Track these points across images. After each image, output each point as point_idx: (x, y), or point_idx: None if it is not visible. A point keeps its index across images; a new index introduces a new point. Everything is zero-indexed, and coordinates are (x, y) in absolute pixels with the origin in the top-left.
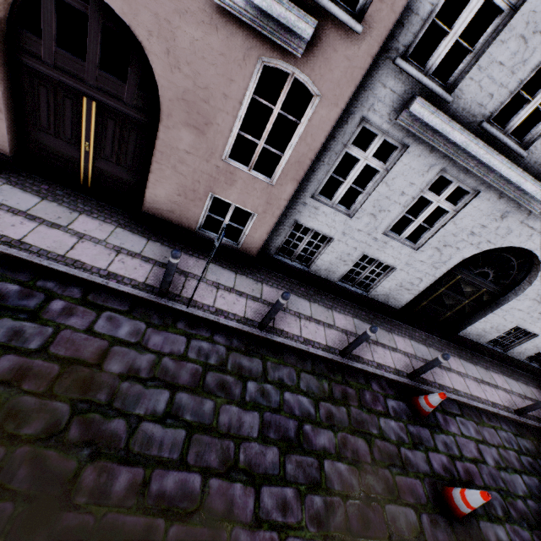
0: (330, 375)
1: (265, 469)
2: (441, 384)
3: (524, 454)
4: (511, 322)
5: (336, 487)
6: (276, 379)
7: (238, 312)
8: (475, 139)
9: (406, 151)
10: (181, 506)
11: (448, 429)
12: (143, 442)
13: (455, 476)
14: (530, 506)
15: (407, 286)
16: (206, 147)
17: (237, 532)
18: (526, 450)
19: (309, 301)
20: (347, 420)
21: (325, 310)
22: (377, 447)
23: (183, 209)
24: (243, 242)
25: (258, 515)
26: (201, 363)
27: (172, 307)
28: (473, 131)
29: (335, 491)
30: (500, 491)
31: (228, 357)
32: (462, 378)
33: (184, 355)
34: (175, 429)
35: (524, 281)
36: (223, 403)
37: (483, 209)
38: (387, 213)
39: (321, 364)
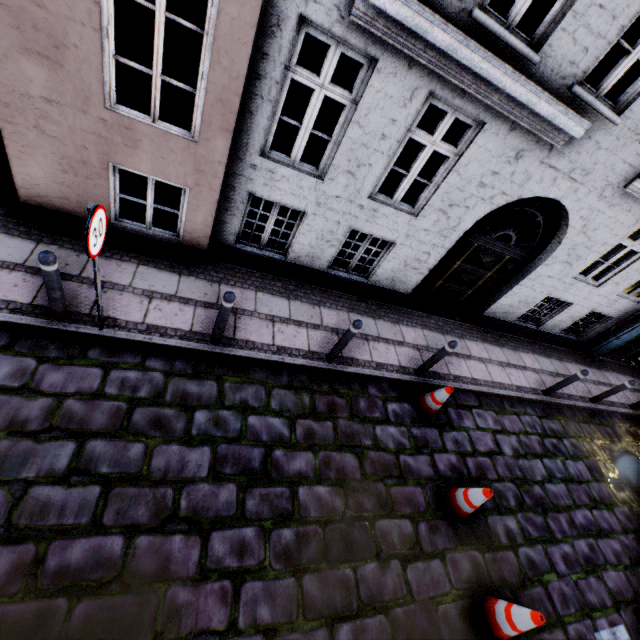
0: (313, 387)
1: (217, 512)
2: (457, 375)
3: (548, 436)
4: (542, 292)
5: (313, 514)
6: (237, 403)
7: (182, 325)
8: (465, 39)
9: (375, 69)
10: (93, 578)
11: (461, 425)
12: (34, 512)
13: (464, 474)
14: (548, 490)
15: (413, 264)
16: (73, 88)
17: (175, 590)
18: (551, 431)
19: (288, 299)
20: (332, 436)
21: (309, 308)
22: (370, 460)
23: (80, 192)
24: (182, 231)
25: (204, 566)
26: (126, 398)
27: (78, 331)
28: (464, 27)
29: (311, 519)
30: (515, 481)
31: (167, 386)
32: (484, 364)
33: (99, 392)
34: (84, 488)
35: (553, 241)
36: (158, 444)
37: (491, 148)
38: (369, 168)
39: (302, 375)
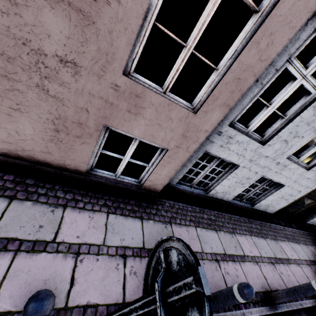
0: None
1: None
2: None
3: None
4: None
5: None
6: None
7: None
8: None
9: None
10: None
11: None
12: None
13: None
14: None
15: (286, 197)
16: (96, 50)
17: None
18: None
19: (216, 230)
20: None
21: (230, 237)
22: None
23: (65, 148)
24: (146, 179)
25: None
26: None
27: None
28: None
29: None
30: None
31: None
32: None
33: None
34: None
35: None
36: None
37: None
38: (300, 139)
39: None
